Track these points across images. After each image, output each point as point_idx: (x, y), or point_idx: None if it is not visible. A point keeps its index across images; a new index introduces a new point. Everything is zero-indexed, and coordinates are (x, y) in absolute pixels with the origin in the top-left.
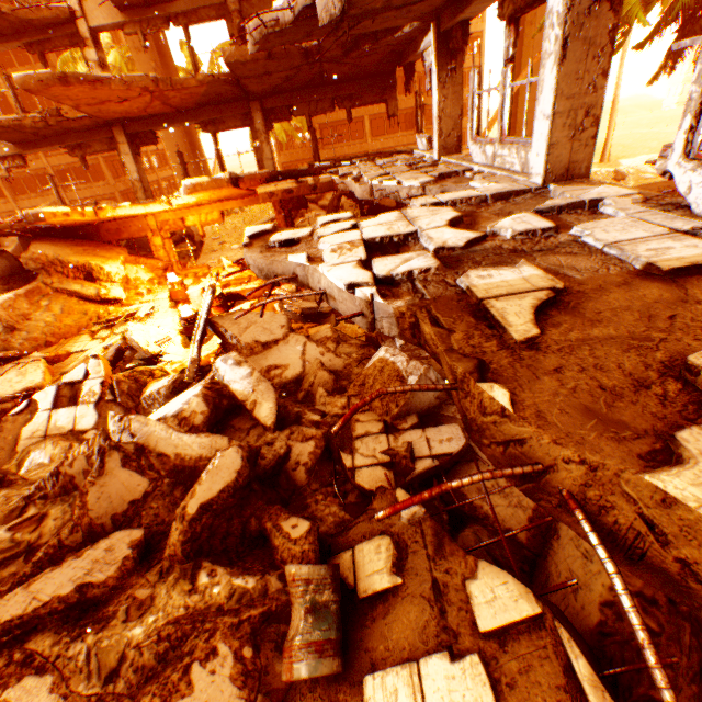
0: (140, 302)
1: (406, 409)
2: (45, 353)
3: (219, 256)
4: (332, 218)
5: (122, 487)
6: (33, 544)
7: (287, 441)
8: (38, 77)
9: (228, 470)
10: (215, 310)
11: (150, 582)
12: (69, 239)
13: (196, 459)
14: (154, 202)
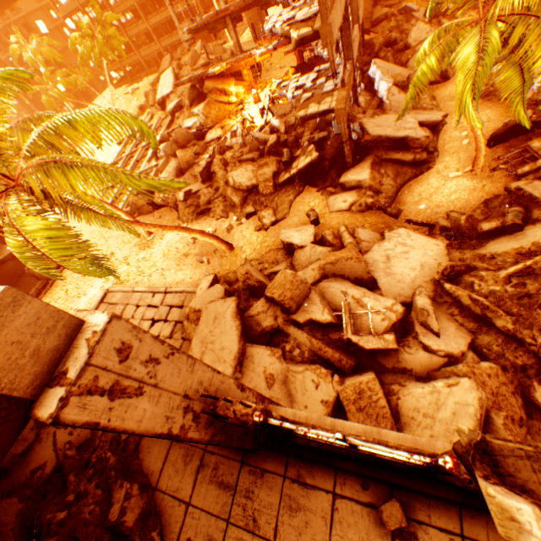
0: (242, 104)
1: (316, 129)
2: (220, 126)
3: (270, 74)
4: (295, 77)
5: (255, 145)
6: (242, 155)
7: (287, 137)
8: (210, 16)
9: (274, 139)
10: (270, 105)
11: (262, 159)
12: (214, 77)
13: (268, 141)
14: (245, 57)
